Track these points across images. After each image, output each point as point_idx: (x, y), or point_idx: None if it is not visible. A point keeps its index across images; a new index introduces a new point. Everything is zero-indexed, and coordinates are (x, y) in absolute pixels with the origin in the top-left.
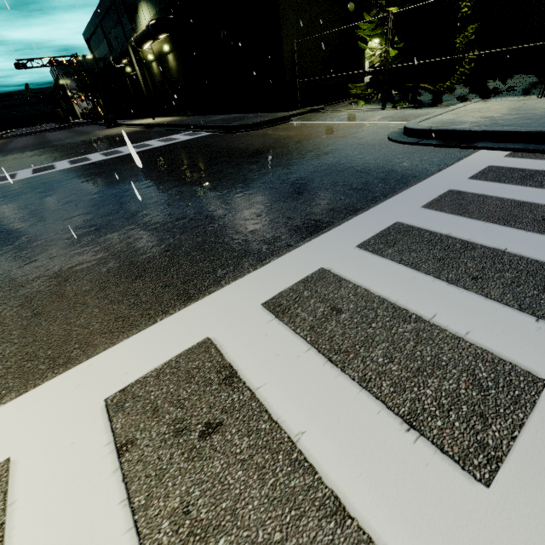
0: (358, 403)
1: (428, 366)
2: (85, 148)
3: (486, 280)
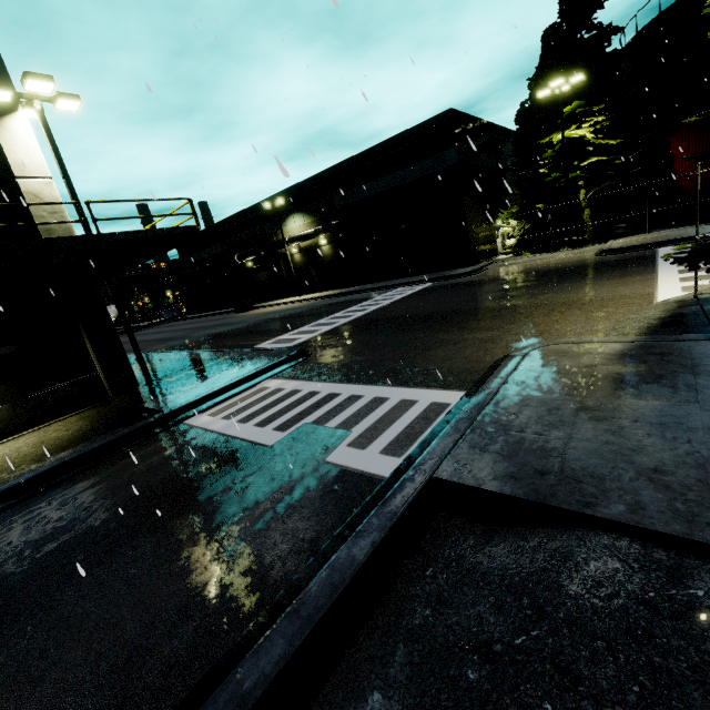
0: None
1: None
2: (322, 309)
3: None
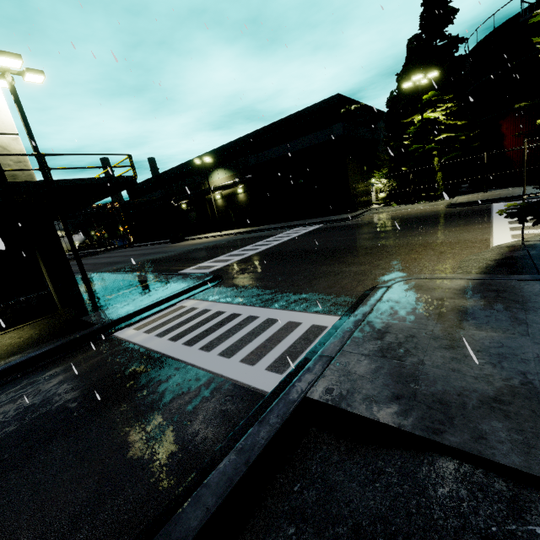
0: None
1: None
2: (236, 242)
3: None
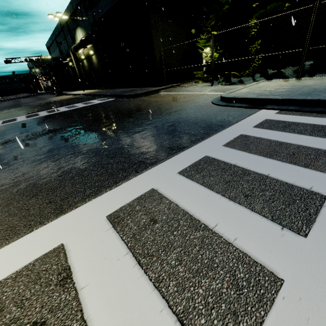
0: (148, 302)
1: (204, 268)
2: (39, 108)
3: (253, 197)
